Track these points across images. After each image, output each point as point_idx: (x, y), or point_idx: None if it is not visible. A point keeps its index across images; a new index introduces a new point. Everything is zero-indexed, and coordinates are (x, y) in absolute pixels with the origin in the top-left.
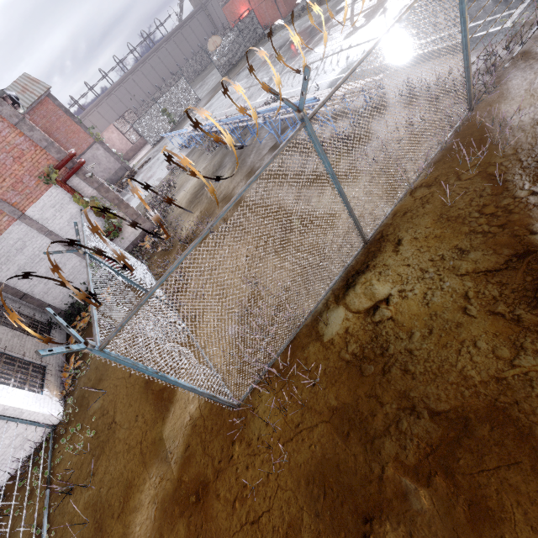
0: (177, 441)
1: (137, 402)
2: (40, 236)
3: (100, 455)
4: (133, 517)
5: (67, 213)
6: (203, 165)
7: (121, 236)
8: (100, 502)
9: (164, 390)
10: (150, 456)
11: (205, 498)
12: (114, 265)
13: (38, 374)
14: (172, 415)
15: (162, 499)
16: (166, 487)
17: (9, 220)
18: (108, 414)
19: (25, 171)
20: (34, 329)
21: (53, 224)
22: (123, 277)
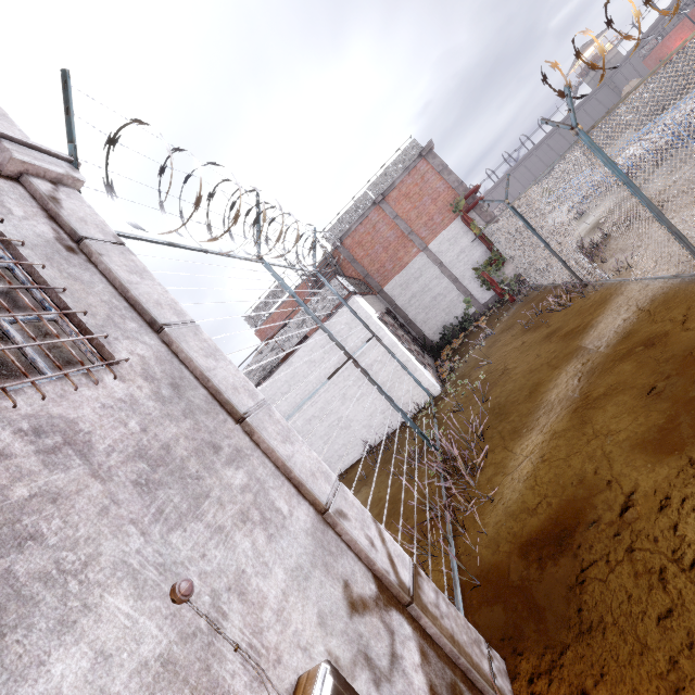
0: (605, 338)
1: (536, 349)
2: (433, 268)
3: (492, 388)
4: (545, 394)
5: (458, 247)
6: (610, 199)
7: (500, 273)
8: (498, 405)
9: (576, 328)
10: (564, 361)
11: (663, 340)
12: (496, 287)
13: (421, 363)
14: (593, 331)
15: (589, 369)
16: (594, 362)
17: (416, 252)
18: (497, 369)
19: (437, 210)
20: (416, 341)
21: (445, 257)
22: (536, 234)
